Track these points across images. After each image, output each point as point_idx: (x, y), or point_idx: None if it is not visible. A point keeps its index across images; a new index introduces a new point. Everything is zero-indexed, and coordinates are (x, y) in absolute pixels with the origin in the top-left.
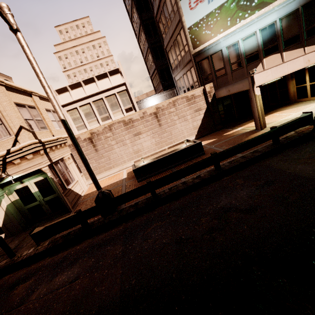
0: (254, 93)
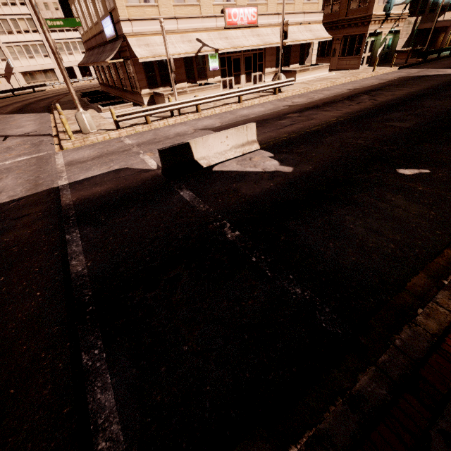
0: (450, 29)
